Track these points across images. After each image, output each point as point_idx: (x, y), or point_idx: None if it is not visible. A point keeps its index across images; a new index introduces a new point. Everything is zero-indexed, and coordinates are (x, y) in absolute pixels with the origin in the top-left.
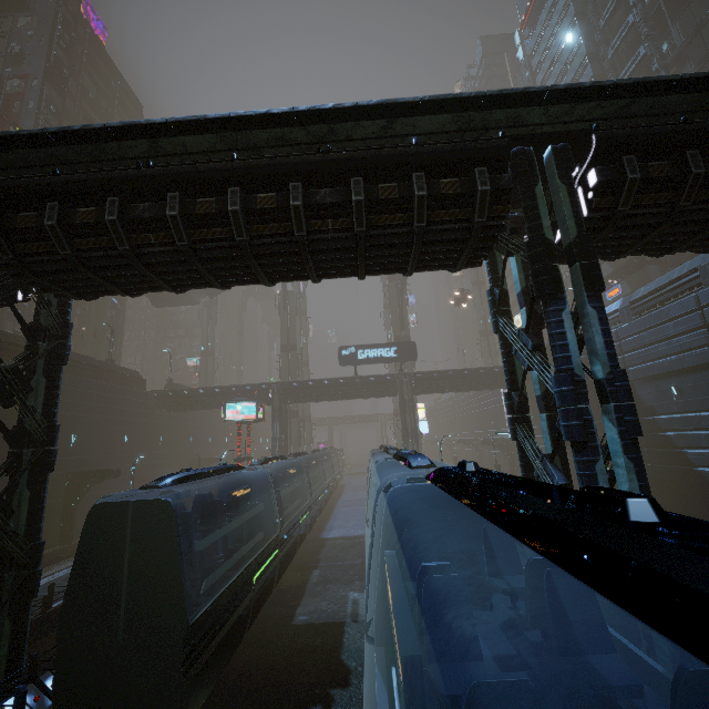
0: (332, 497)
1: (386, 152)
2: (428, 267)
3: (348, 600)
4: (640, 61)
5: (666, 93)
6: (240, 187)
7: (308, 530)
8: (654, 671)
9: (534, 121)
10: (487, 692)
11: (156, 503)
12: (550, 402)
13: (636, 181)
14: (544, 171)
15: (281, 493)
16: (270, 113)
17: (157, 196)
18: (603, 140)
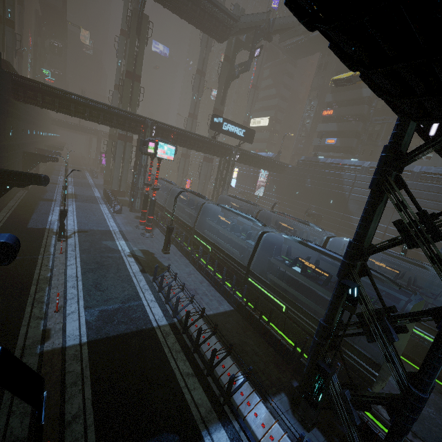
0: None
1: None
2: None
3: None
4: None
5: None
6: None
7: None
8: None
9: None
10: None
11: (423, 301)
12: None
13: None
14: None
15: None
16: None
17: None
18: None
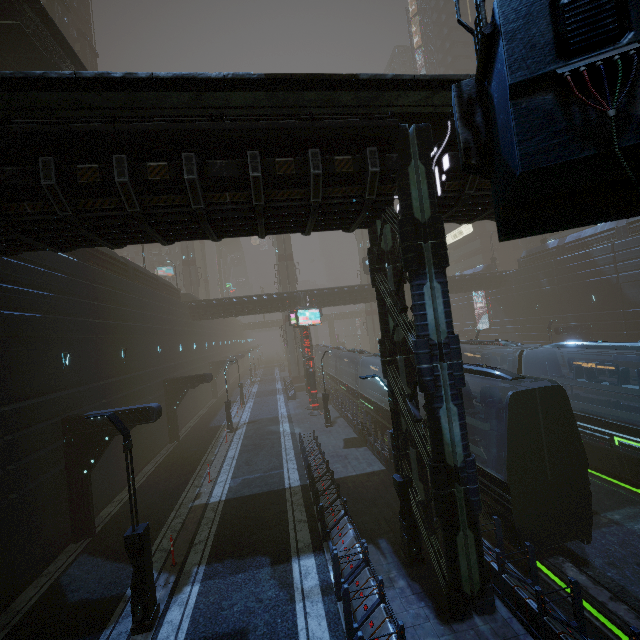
0: None
1: None
2: None
3: None
4: None
5: None
6: None
7: None
8: None
9: None
10: None
11: (553, 388)
12: None
13: None
14: None
15: None
16: None
17: None
18: None
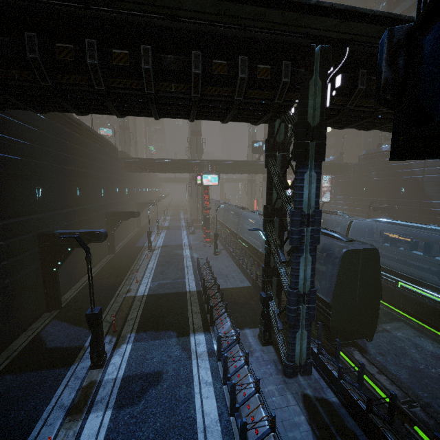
0: None
1: None
2: None
3: None
4: None
5: None
6: None
7: None
8: None
9: None
10: None
11: (372, 250)
12: None
13: None
14: None
15: None
16: None
17: None
18: None
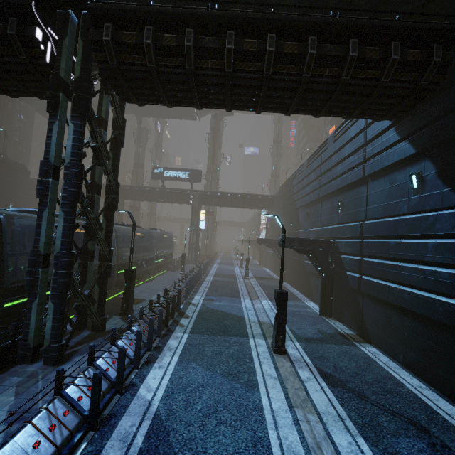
0: None
1: None
2: (45, 93)
3: None
4: None
5: None
6: None
7: None
8: None
9: None
10: None
11: None
12: (110, 189)
13: (109, 42)
14: None
15: None
16: None
17: None
18: (91, 9)
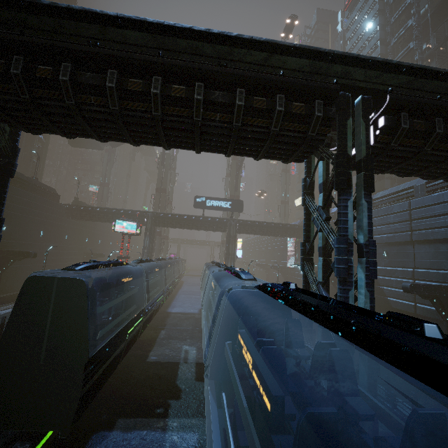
0: (176, 288)
1: (263, 75)
2: (271, 157)
3: (182, 350)
4: (409, 52)
5: (435, 79)
6: (161, 77)
7: (160, 306)
8: (378, 407)
9: (357, 77)
10: (314, 417)
11: (74, 280)
12: (326, 251)
13: (405, 129)
14: (352, 110)
15: (149, 282)
16: (192, 29)
17: (100, 70)
18: (393, 99)
